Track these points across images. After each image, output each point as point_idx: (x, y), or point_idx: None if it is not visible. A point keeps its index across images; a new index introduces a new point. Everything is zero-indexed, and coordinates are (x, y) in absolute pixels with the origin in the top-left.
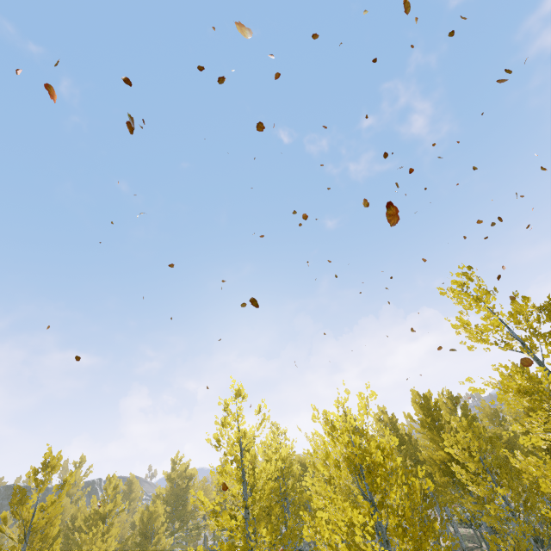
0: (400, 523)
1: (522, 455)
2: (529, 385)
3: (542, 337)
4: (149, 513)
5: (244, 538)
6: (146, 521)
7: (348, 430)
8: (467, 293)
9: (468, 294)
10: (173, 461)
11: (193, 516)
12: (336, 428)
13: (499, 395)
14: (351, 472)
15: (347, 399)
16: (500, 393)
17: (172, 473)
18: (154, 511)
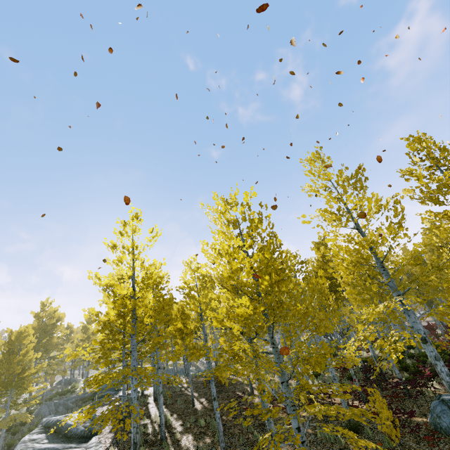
0: (263, 248)
1: (324, 248)
2: (339, 206)
3: (351, 185)
4: (18, 333)
5: (134, 300)
6: (14, 339)
7: (238, 204)
8: (318, 156)
9: (319, 157)
10: (43, 304)
11: (58, 346)
12: (229, 204)
13: (321, 215)
14: (236, 226)
15: (237, 194)
16: (322, 214)
17: (40, 314)
18: (24, 331)
